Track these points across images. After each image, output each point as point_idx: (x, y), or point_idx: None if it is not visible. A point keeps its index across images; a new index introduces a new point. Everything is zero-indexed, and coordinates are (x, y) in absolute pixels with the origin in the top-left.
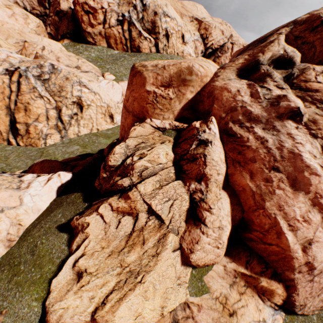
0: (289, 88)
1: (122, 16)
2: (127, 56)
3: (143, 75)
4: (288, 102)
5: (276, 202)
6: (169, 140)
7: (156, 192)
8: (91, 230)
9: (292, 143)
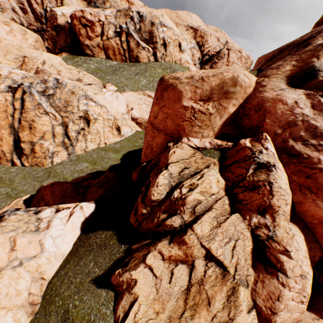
0: None
1: (120, 28)
2: (126, 66)
3: (177, 88)
4: None
5: None
6: (213, 162)
7: (214, 231)
8: (139, 289)
9: None
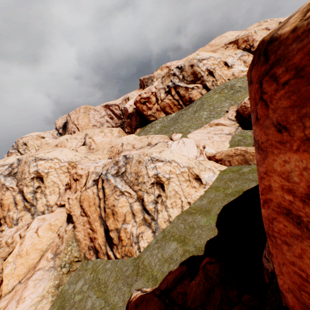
0: None
1: (167, 87)
2: (183, 111)
3: None
4: None
5: None
6: None
7: None
8: None
9: None
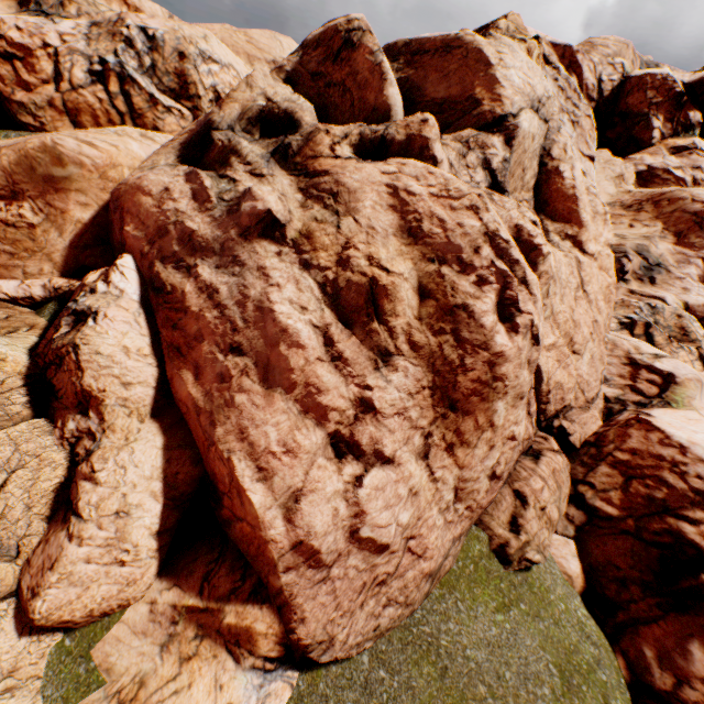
0: (291, 174)
1: (102, 63)
2: None
3: None
4: (255, 201)
5: (236, 422)
6: (33, 325)
7: None
8: None
9: (265, 286)
